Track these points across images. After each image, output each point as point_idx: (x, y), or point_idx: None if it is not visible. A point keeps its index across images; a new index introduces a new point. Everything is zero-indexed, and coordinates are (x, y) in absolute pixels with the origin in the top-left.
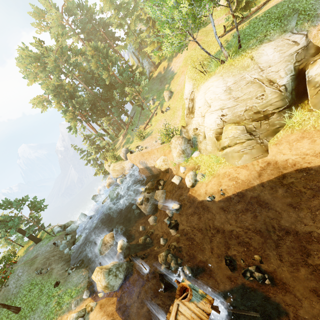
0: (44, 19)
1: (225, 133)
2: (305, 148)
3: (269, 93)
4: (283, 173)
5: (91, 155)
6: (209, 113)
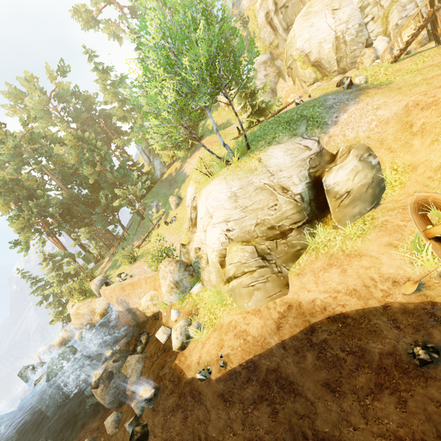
0: (22, 101)
1: (229, 257)
2: (335, 281)
3: (283, 203)
4: (311, 323)
5: (52, 287)
6: (211, 227)
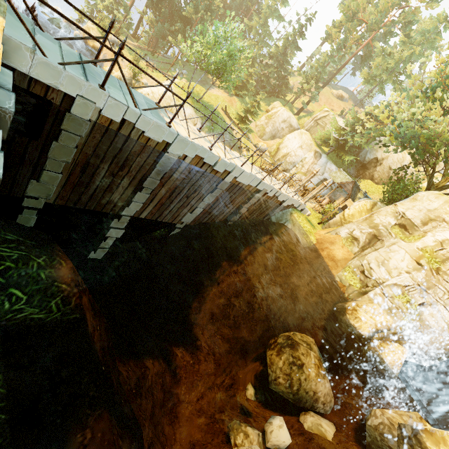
0: None
1: None
2: None
3: None
4: None
5: (102, 0)
6: (149, 88)
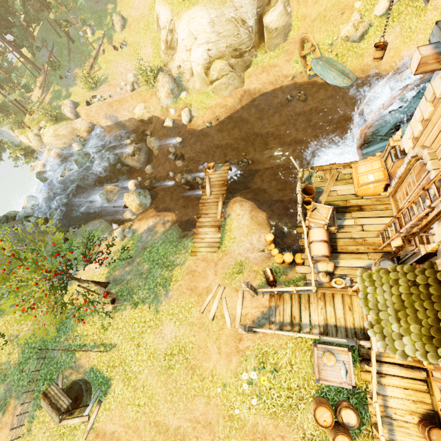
0: None
1: (213, 67)
2: (265, 79)
3: (242, 33)
4: (254, 98)
5: None
6: (196, 47)
